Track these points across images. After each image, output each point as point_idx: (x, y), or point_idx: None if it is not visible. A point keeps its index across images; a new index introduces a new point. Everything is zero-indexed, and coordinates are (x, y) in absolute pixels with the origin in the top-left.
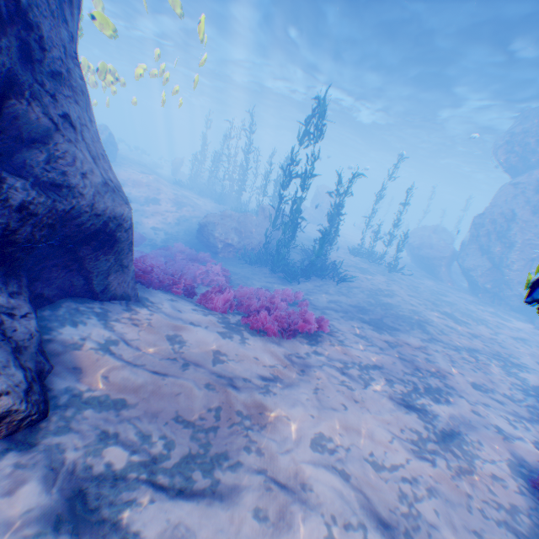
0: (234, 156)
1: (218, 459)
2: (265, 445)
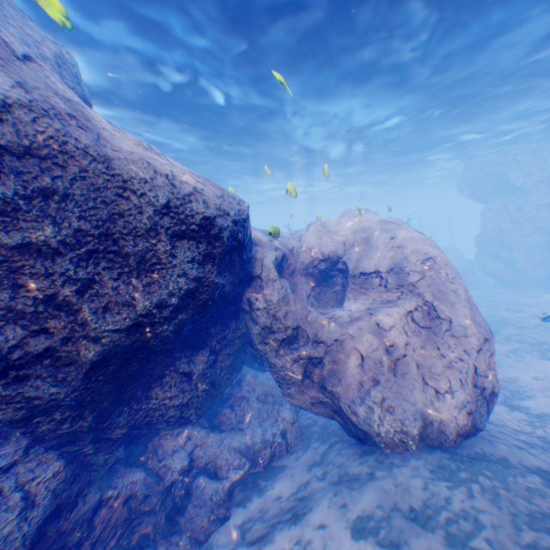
0: None
1: (517, 391)
2: (522, 384)
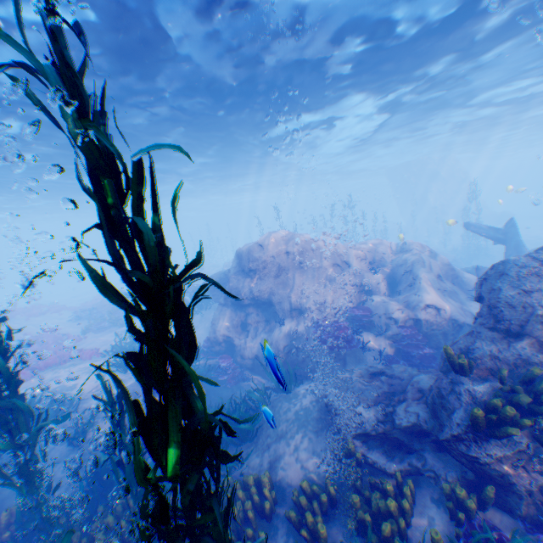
0: (333, 229)
1: None
2: None
